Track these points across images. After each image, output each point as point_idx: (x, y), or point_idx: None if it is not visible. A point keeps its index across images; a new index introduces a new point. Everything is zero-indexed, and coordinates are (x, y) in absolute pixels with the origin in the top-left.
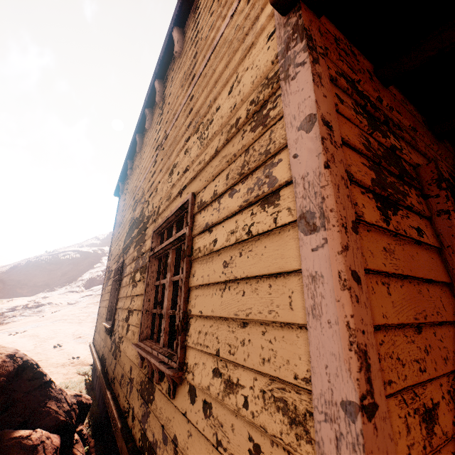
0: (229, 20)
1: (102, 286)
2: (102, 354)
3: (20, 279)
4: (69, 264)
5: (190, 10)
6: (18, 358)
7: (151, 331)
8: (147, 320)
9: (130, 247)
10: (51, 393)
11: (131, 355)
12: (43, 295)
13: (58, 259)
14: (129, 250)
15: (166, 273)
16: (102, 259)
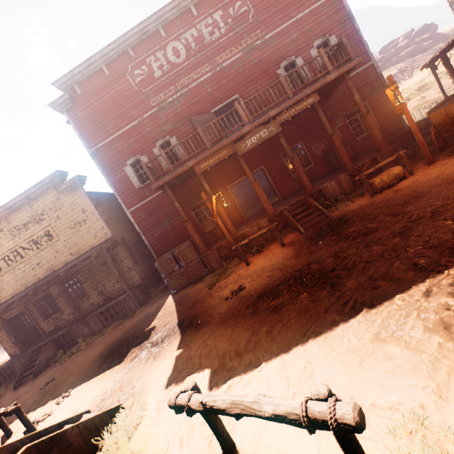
0: None
1: None
2: None
3: None
4: None
5: None
6: None
7: None
8: None
9: None
10: None
11: None
12: None
13: None
14: None
15: None
16: None
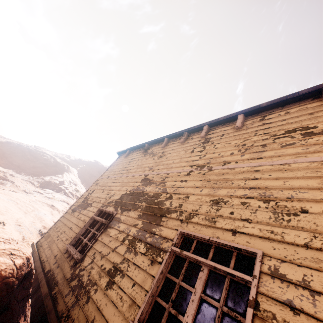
0: (322, 160)
1: (71, 206)
2: (49, 269)
3: (6, 152)
4: (42, 162)
5: (257, 113)
6: (30, 264)
7: (148, 317)
8: (149, 304)
9: (130, 209)
10: (26, 307)
11: (113, 321)
12: (12, 173)
13: (39, 155)
14: (127, 210)
15: (178, 271)
16: (64, 173)
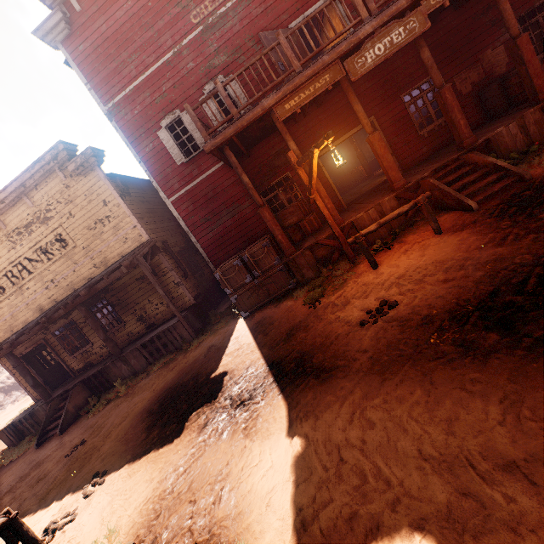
0: None
1: None
2: None
3: None
4: None
5: None
6: None
7: None
8: None
9: None
10: None
11: None
12: None
13: None
14: None
15: None
16: None
